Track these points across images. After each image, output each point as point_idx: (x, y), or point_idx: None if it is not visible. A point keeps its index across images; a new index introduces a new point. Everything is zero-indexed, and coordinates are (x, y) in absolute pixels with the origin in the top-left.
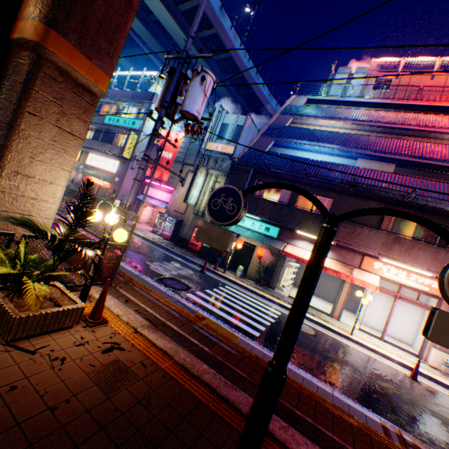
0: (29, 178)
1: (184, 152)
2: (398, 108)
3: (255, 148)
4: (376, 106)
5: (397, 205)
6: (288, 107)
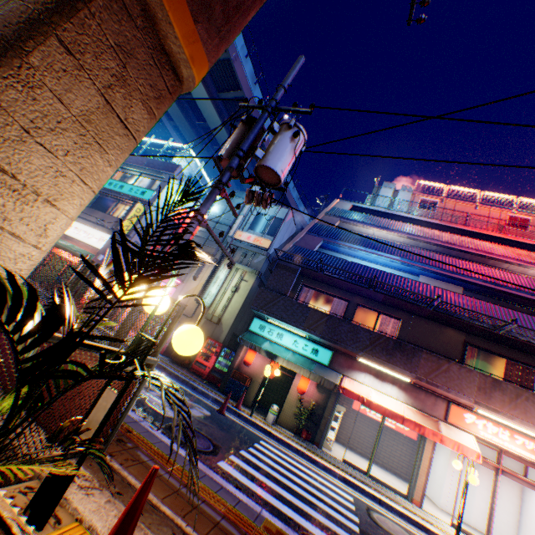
0: None
1: (204, 237)
2: (447, 230)
3: (302, 245)
4: (424, 225)
5: (481, 336)
6: (334, 209)
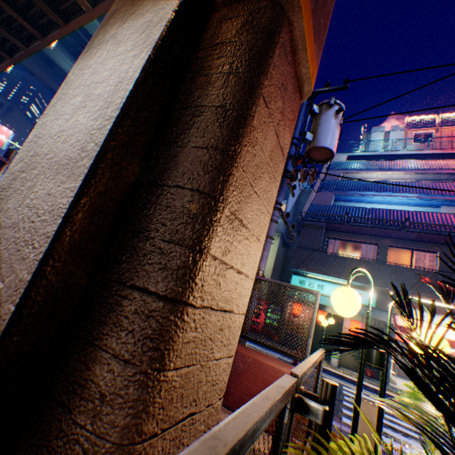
0: (241, 227)
1: None
2: (450, 157)
3: (317, 202)
4: (424, 157)
5: None
6: (332, 163)
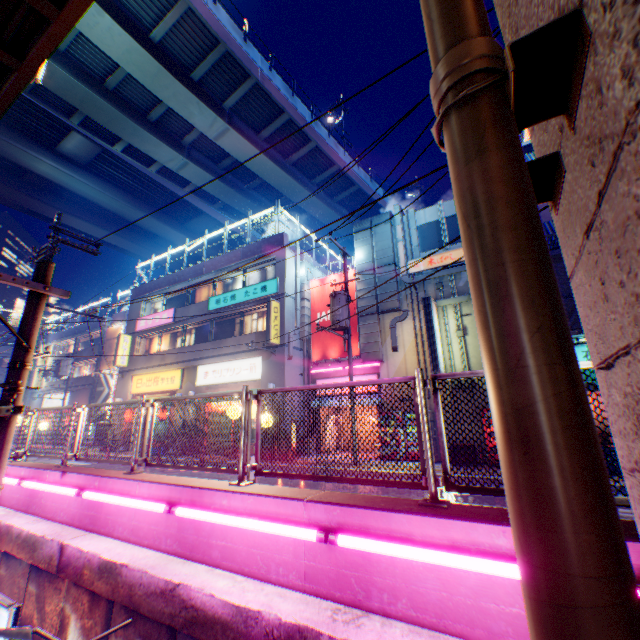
0: None
1: (370, 295)
2: None
3: None
4: None
5: None
6: None
